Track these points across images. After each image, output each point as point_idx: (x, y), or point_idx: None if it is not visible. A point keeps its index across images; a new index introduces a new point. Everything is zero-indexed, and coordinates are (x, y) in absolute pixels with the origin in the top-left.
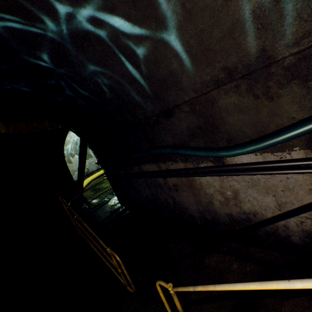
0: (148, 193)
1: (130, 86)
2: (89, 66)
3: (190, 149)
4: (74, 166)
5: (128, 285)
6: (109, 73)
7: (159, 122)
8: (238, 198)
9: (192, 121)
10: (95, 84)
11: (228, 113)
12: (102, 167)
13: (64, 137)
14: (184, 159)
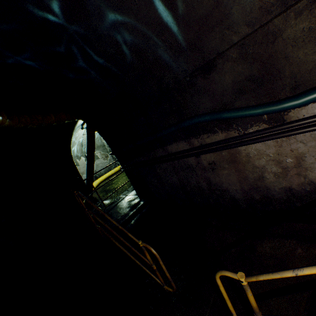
0: (175, 179)
1: (158, 38)
2: (108, 14)
3: (238, 110)
4: (81, 169)
5: (165, 284)
6: (132, 22)
7: (193, 83)
8: (302, 164)
9: (240, 71)
10: (114, 43)
11: (297, 47)
12: (117, 158)
13: (70, 135)
14: (225, 126)
